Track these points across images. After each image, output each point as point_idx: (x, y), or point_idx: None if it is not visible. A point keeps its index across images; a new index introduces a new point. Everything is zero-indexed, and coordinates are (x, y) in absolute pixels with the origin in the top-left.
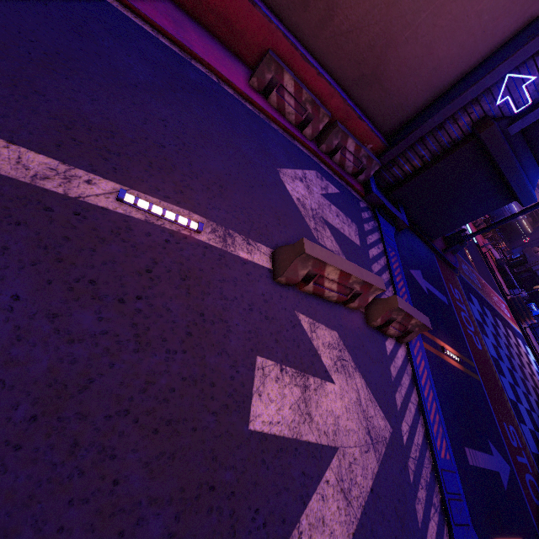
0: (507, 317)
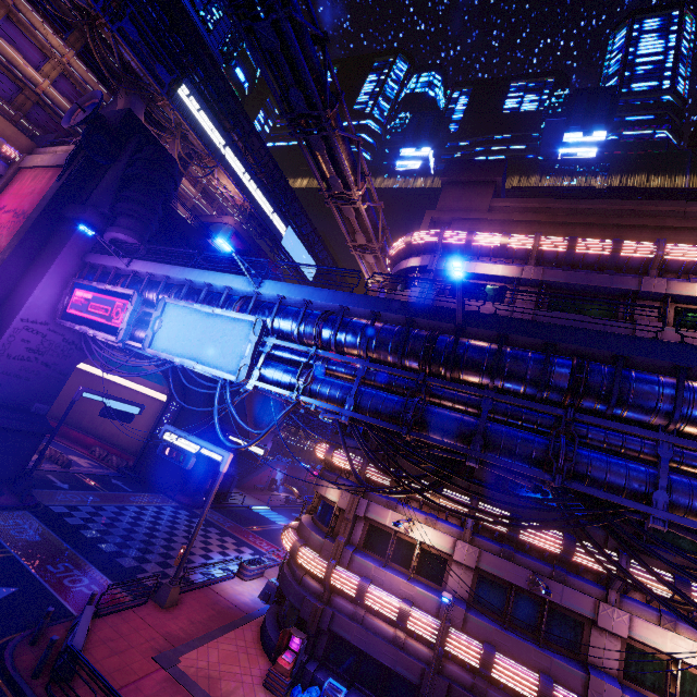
0: (260, 547)
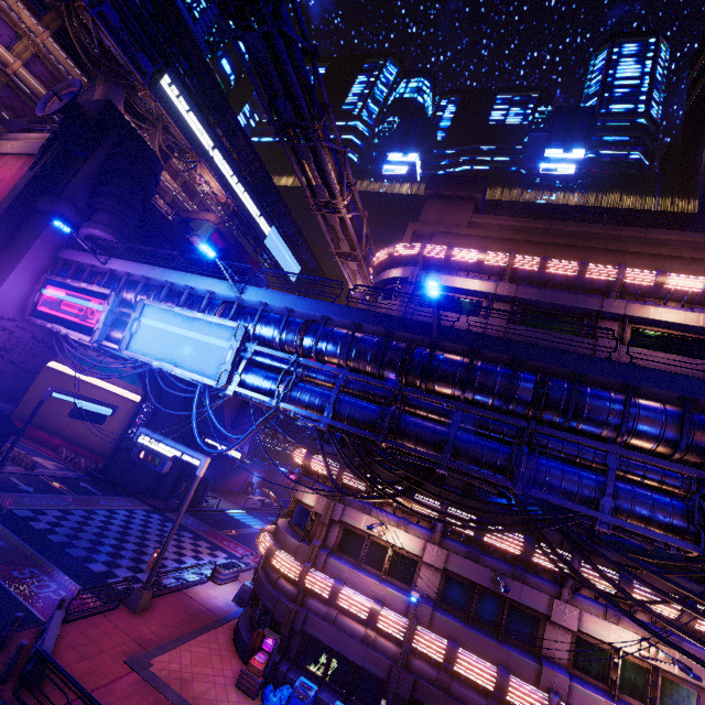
0: (235, 551)
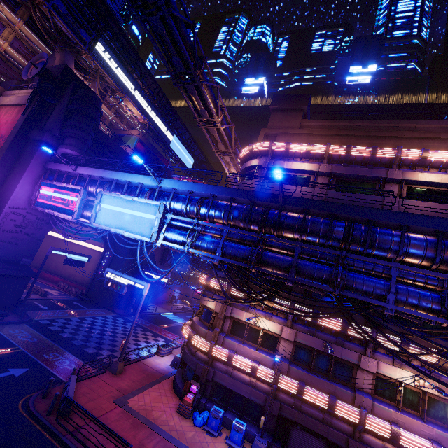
0: (168, 337)
